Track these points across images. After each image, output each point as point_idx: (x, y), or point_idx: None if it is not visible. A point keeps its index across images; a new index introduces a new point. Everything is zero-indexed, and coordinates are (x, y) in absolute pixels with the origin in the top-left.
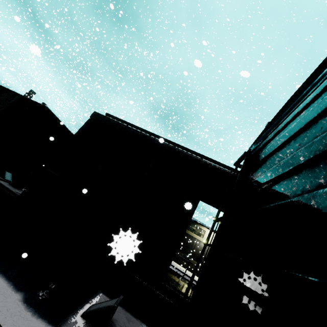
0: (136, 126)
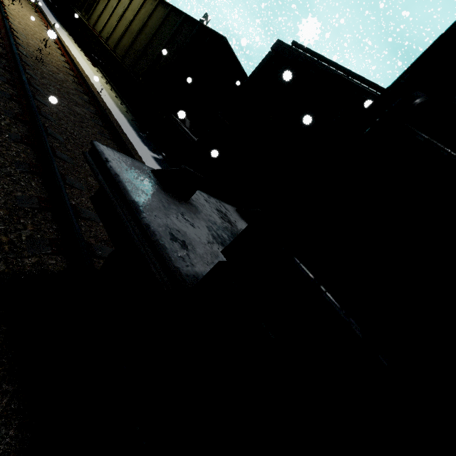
0: (330, 62)
